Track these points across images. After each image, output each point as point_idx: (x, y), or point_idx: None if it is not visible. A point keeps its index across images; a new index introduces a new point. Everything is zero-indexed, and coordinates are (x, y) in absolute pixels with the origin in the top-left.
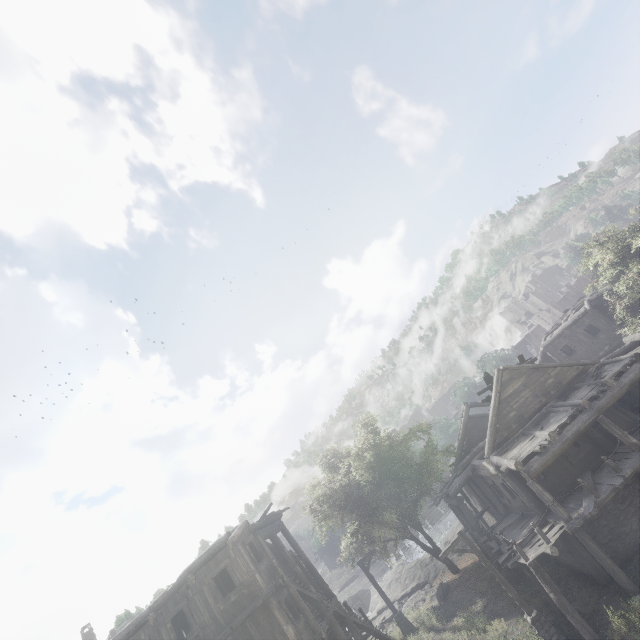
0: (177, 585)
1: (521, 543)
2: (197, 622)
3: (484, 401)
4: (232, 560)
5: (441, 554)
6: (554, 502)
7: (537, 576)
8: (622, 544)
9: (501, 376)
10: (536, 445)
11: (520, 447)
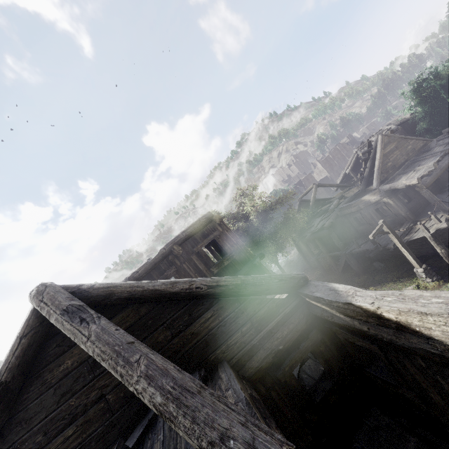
0: (161, 256)
1: (403, 235)
2: None
3: (363, 160)
4: (220, 233)
5: (372, 234)
6: (441, 201)
7: (434, 241)
8: (448, 235)
9: (384, 139)
10: (424, 171)
11: (407, 176)
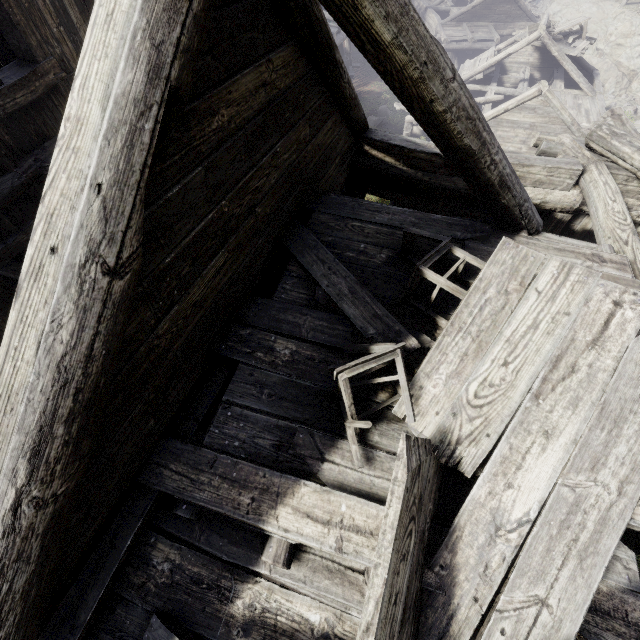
0: None
1: None
2: (45, 52)
3: None
4: None
5: None
6: None
7: None
8: None
9: None
10: None
11: None
